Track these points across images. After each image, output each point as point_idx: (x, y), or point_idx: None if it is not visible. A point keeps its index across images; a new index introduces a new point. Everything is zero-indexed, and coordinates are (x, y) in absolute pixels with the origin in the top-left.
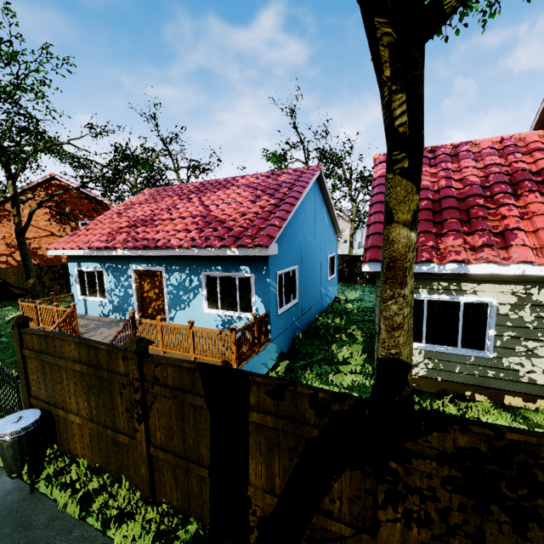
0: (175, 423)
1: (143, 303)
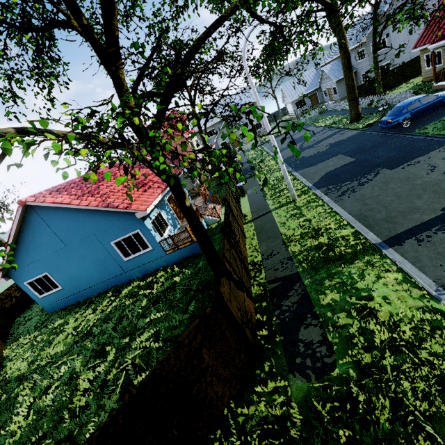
0: None
1: (176, 214)
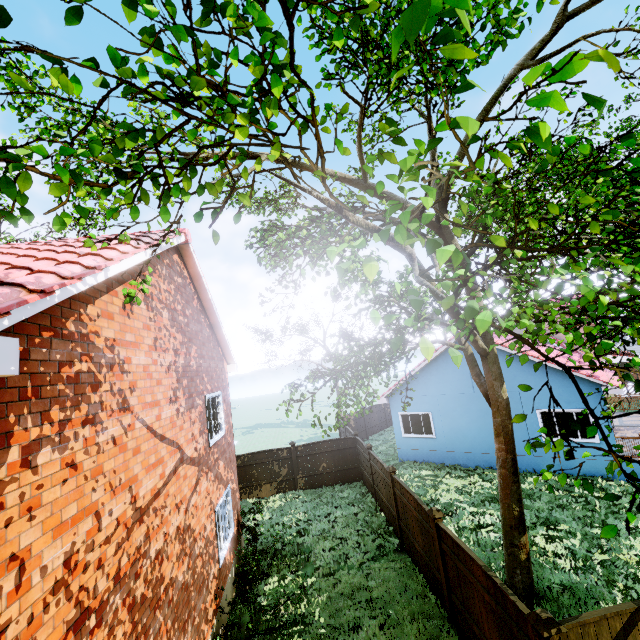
0: None
1: None
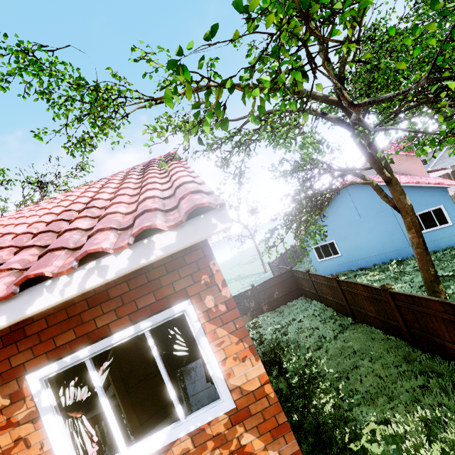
0: None
1: None
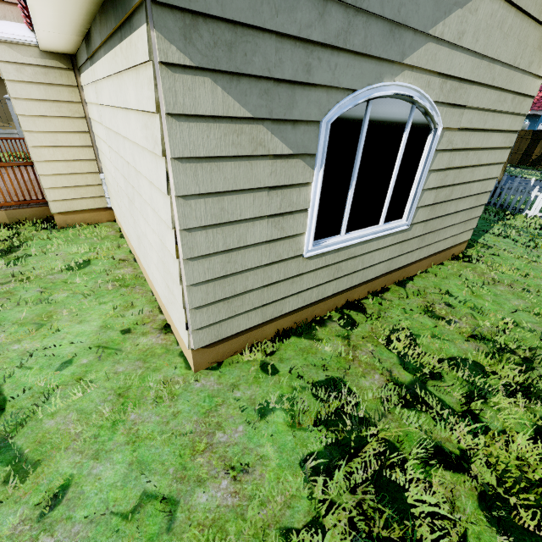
0: (518, 144)
1: None
